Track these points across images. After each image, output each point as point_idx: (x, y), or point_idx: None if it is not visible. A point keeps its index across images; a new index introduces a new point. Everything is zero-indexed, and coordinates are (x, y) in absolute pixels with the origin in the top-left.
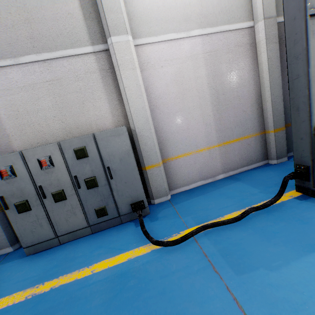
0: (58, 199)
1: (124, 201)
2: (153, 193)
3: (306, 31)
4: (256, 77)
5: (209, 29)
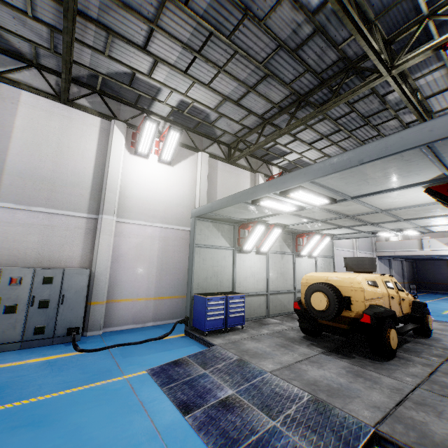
0: (10, 311)
1: (64, 325)
2: (89, 325)
3: (193, 252)
4: None
5: (166, 225)
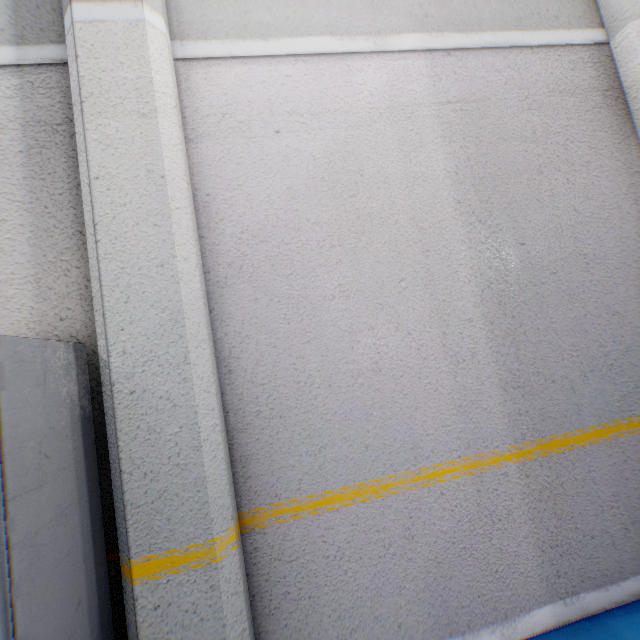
0: None
1: None
2: None
3: None
4: None
5: (454, 37)
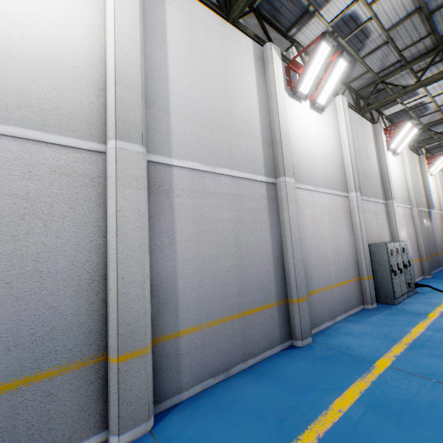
0: (401, 272)
1: (412, 281)
2: None
3: None
4: (414, 230)
5: (403, 205)
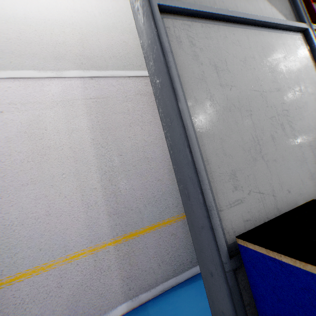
0: None
1: None
2: None
3: (158, 29)
4: None
5: (95, 72)
